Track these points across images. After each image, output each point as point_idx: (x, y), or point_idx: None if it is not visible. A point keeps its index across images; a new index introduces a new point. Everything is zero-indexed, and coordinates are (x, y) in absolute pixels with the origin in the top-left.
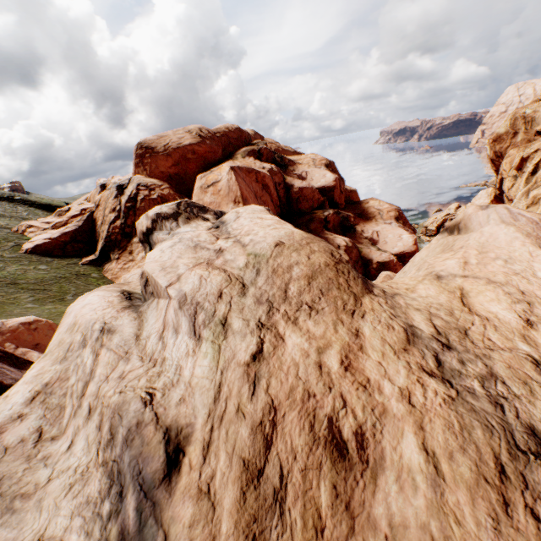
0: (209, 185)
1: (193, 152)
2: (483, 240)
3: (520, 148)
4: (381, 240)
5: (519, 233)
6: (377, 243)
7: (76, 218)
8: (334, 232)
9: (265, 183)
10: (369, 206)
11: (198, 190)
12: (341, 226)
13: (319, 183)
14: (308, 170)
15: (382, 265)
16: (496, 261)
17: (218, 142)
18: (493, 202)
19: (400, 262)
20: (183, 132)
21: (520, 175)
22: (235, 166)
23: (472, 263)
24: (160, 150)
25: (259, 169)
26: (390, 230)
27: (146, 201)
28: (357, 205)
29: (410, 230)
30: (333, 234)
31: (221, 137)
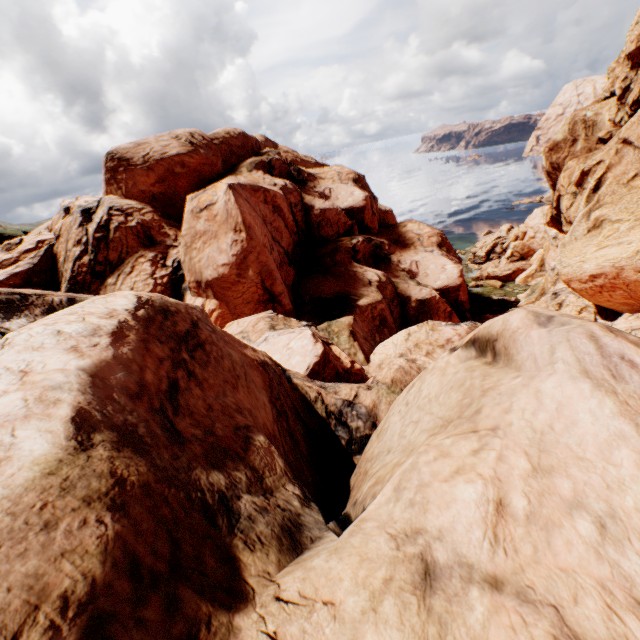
0: (202, 209)
1: (183, 165)
2: (544, 423)
3: (580, 159)
4: (421, 272)
5: (629, 423)
6: (416, 276)
7: (30, 253)
8: (365, 263)
9: (276, 204)
10: (407, 230)
11: (188, 215)
12: (374, 257)
13: (345, 202)
14: (332, 186)
15: (422, 304)
16: (577, 519)
17: (216, 151)
18: (549, 224)
19: (443, 298)
20: (168, 138)
21: (580, 192)
22: (235, 184)
23: (515, 511)
24: (138, 162)
25: (269, 186)
26: (432, 259)
27: (122, 230)
28: (392, 230)
29: (455, 259)
30: (363, 267)
31: (220, 145)
